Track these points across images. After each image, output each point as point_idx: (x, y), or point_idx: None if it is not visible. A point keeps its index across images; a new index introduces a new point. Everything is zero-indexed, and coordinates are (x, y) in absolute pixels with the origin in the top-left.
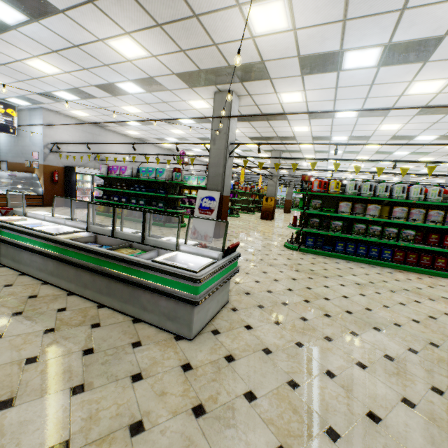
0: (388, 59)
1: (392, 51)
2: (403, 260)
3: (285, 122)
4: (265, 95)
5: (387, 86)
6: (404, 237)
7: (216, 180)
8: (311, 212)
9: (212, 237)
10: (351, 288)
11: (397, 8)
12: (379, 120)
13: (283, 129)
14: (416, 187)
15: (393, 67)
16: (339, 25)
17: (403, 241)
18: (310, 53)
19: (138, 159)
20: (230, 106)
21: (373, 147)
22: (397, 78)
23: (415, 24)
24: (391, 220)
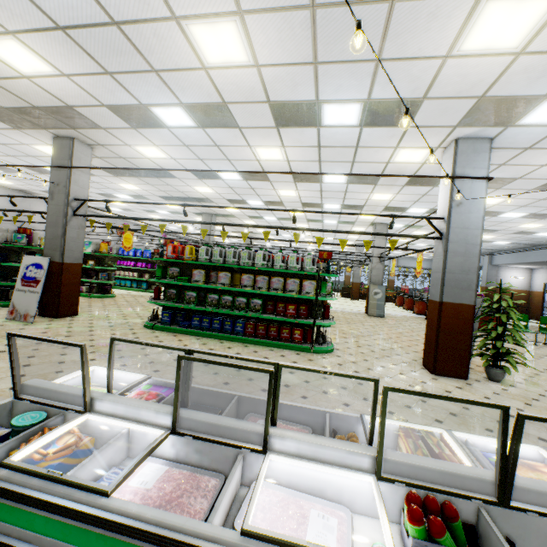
0: (201, 120)
1: (195, 112)
2: (254, 332)
3: (178, 180)
4: (120, 147)
5: (234, 149)
6: (253, 307)
7: (55, 244)
8: (164, 282)
9: (34, 317)
10: (129, 367)
11: (148, 69)
12: (268, 184)
13: (186, 188)
14: (259, 253)
15: (216, 129)
16: (109, 77)
17: (252, 312)
18: (114, 104)
19: (20, 218)
20: (72, 155)
21: (298, 214)
22: (232, 141)
23: (185, 88)
24: (239, 289)
